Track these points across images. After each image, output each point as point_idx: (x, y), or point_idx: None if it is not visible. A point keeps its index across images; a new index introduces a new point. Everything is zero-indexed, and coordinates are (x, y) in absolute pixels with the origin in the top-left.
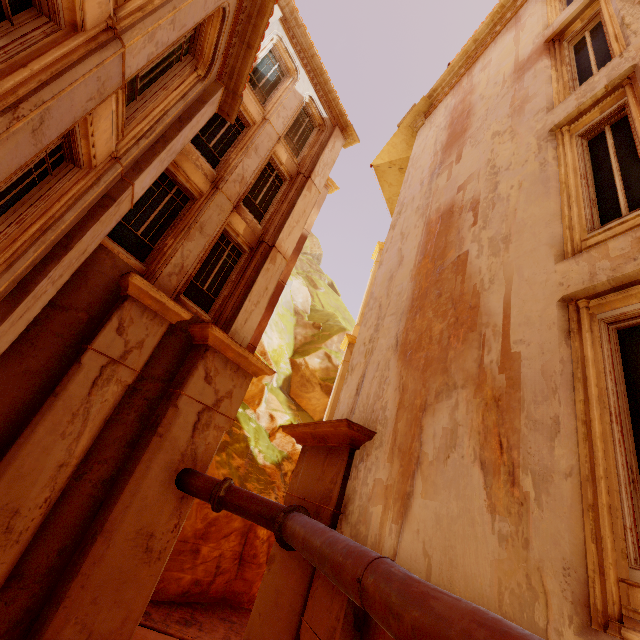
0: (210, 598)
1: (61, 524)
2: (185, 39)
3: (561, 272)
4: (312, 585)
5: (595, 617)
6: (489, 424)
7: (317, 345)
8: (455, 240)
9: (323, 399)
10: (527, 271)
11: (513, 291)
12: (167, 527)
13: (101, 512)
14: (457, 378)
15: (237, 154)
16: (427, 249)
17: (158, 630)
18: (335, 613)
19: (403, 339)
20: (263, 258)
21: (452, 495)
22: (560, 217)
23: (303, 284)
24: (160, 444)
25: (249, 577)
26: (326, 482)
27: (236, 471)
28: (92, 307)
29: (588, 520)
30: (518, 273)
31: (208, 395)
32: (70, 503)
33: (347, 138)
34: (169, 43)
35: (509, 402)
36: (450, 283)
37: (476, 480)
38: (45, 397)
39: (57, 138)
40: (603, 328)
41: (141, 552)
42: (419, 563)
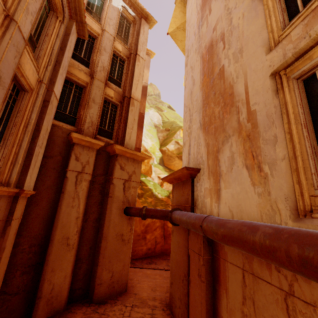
0: (156, 253)
1: (86, 239)
2: (45, 3)
3: (269, 59)
4: (189, 235)
5: (300, 213)
6: (246, 148)
7: (170, 139)
8: (216, 61)
9: (180, 163)
10: (253, 65)
11: (248, 78)
12: (127, 230)
13: (99, 231)
14: (229, 132)
15: (96, 56)
16: (204, 71)
17: (139, 268)
18: (199, 242)
19: (203, 122)
20: (128, 105)
21: (236, 184)
22: (266, 27)
23: (154, 111)
24: (112, 200)
25: (170, 242)
26: (185, 196)
27: (150, 204)
28: (61, 153)
29: (294, 176)
30: (249, 68)
31: (124, 175)
32: (86, 231)
33: (150, 23)
34: (37, 10)
35: (254, 135)
36: (218, 85)
37: (245, 174)
38: (59, 194)
39: (10, 82)
40: (294, 82)
41: (120, 241)
42: (228, 215)
